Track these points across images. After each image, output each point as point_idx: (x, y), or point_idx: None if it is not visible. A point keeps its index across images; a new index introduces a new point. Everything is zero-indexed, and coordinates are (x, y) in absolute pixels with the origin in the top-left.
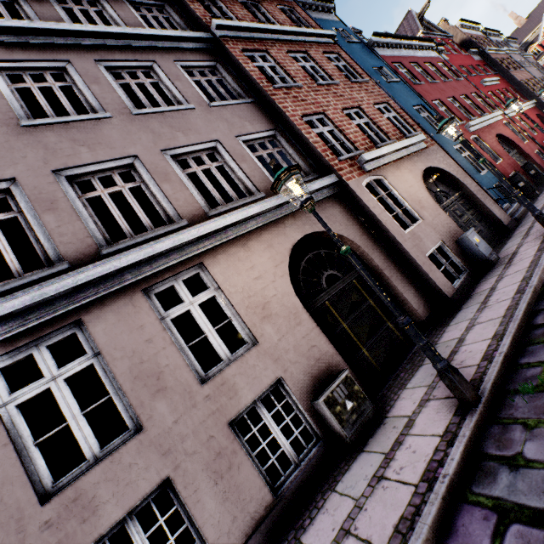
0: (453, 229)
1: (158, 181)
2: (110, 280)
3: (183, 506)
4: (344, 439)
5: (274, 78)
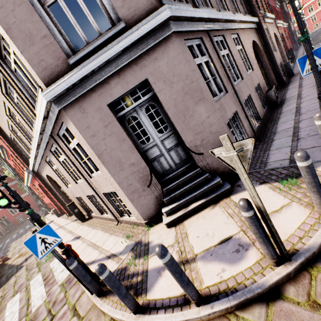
0: (282, 61)
1: None
2: (227, 24)
3: (251, 104)
4: (276, 103)
5: None
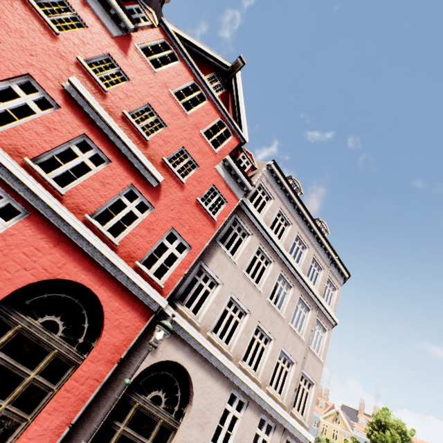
0: None
1: None
2: None
3: None
4: None
5: None
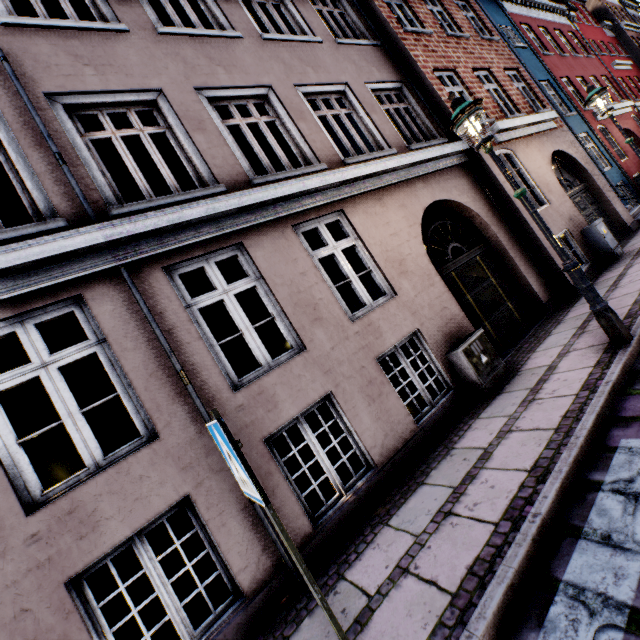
0: (578, 220)
1: (294, 118)
2: (265, 209)
3: (341, 419)
4: (479, 386)
5: (403, 20)
